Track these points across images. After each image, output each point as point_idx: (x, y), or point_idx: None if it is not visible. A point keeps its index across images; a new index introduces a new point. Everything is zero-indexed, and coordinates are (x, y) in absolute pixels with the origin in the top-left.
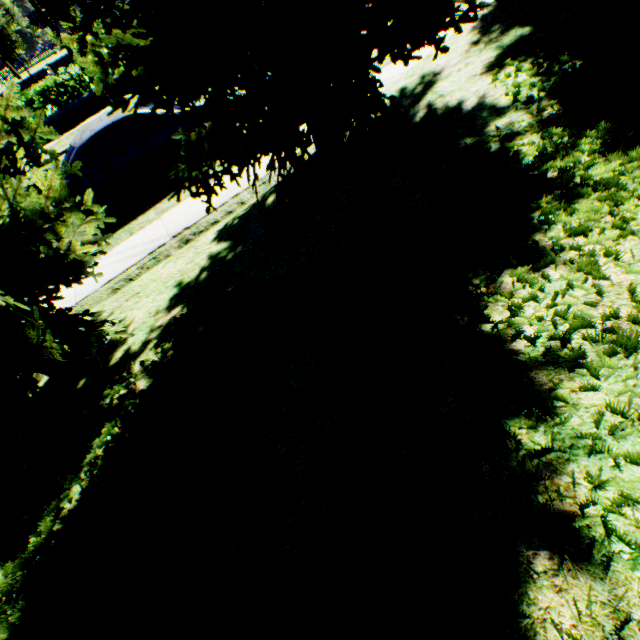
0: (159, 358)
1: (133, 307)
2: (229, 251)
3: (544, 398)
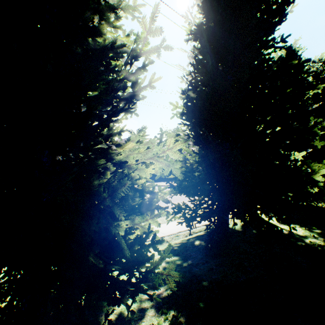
0: (172, 322)
1: None
2: (182, 261)
3: None
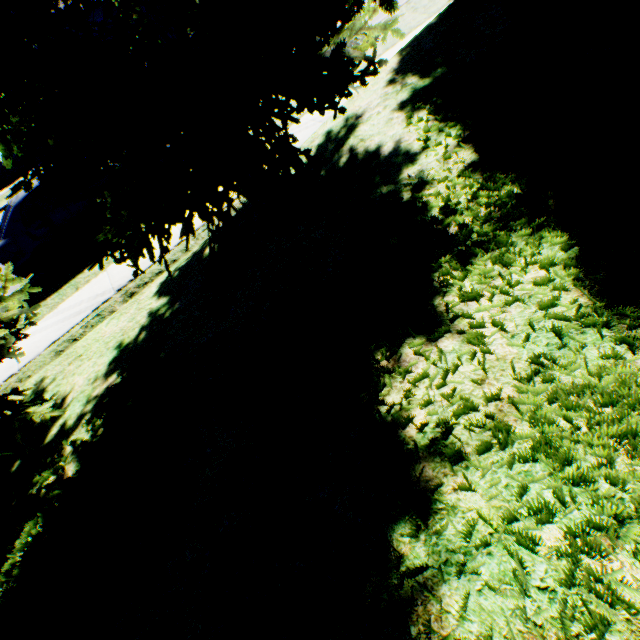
0: (89, 437)
1: (75, 372)
2: (168, 307)
3: (429, 497)
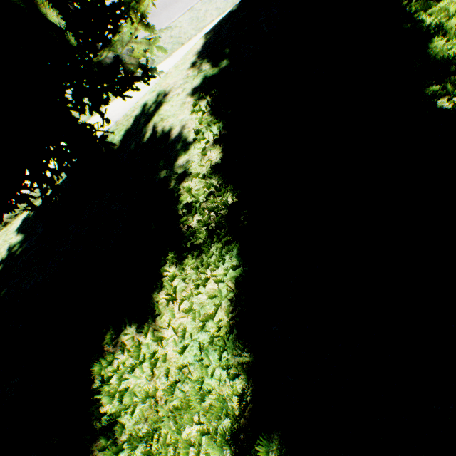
0: None
1: None
2: (20, 245)
3: None
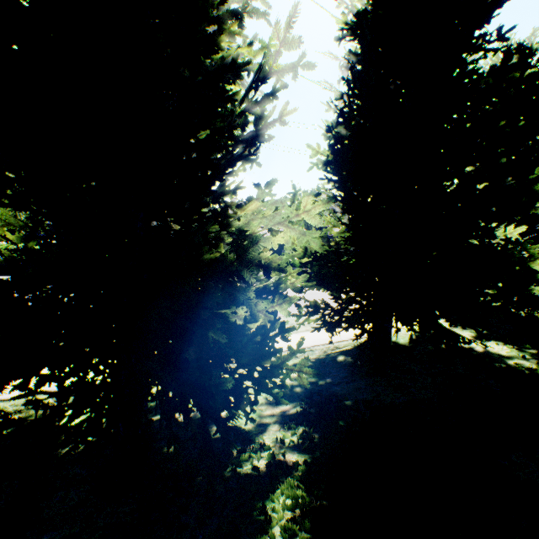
0: (302, 436)
1: None
2: (317, 378)
3: None
